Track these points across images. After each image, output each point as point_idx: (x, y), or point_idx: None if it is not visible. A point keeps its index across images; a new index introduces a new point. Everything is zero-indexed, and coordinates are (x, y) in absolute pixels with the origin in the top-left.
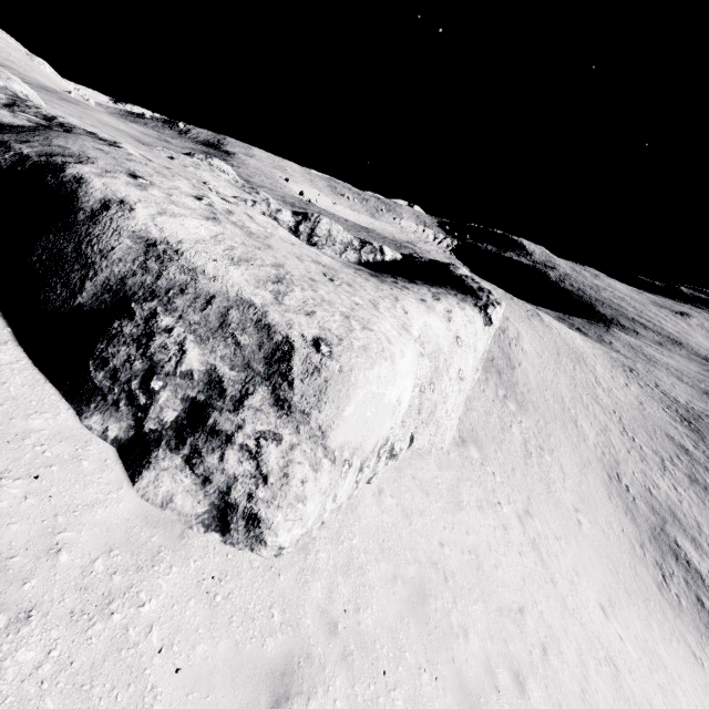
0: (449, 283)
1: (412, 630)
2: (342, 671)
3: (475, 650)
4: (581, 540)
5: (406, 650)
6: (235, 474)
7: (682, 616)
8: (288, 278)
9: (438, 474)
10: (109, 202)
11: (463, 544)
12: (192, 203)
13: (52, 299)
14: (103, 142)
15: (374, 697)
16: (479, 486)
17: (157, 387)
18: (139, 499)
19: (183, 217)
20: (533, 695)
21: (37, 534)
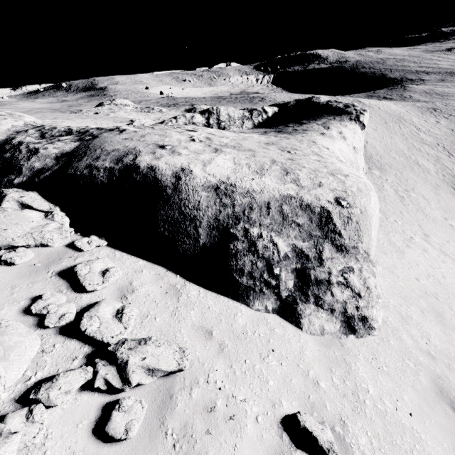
0: (322, 112)
1: (454, 336)
2: None
3: None
4: None
5: None
6: (343, 300)
7: None
8: (286, 167)
9: (377, 238)
10: (177, 174)
11: (422, 273)
12: (197, 146)
13: (187, 248)
14: (114, 132)
15: None
16: (396, 233)
17: (278, 272)
18: (310, 336)
19: (213, 160)
20: None
21: (303, 379)
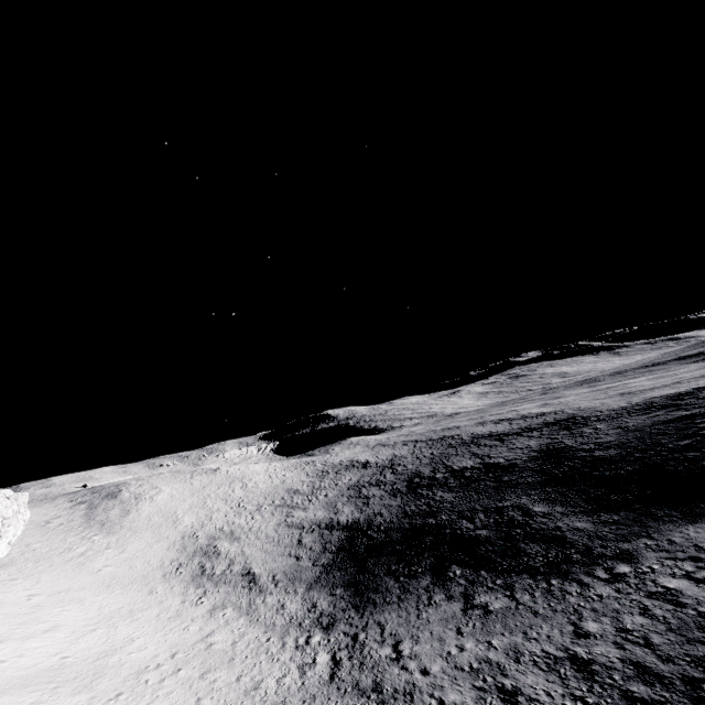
0: None
1: None
2: None
3: None
4: (83, 577)
5: None
6: None
7: (173, 580)
8: None
9: None
10: None
11: None
12: None
13: None
14: None
15: None
16: None
17: None
18: None
19: None
20: None
21: None
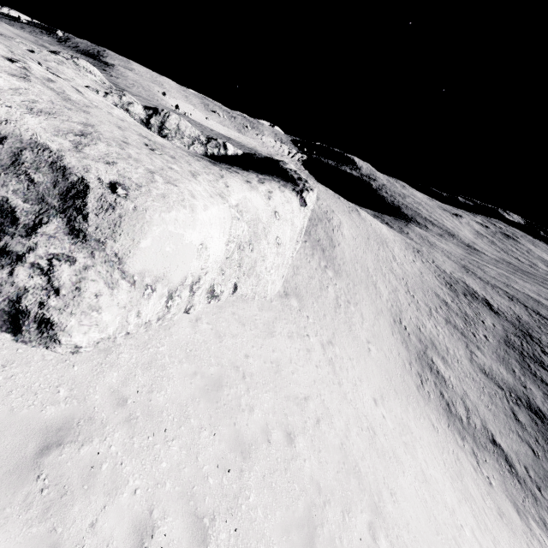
0: (276, 173)
1: (202, 406)
2: (124, 429)
3: (257, 419)
4: (368, 360)
5: (191, 417)
6: (25, 287)
7: (430, 404)
8: (95, 135)
9: (257, 313)
10: None
11: (267, 357)
12: None
13: None
14: None
15: (152, 444)
16: (293, 324)
17: None
18: None
19: None
20: (299, 445)
21: None
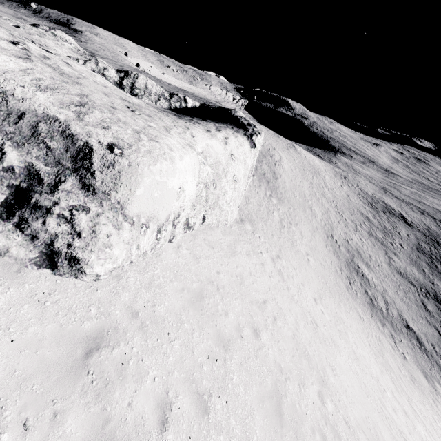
0: (229, 121)
1: (191, 313)
2: (139, 334)
3: (231, 321)
4: (308, 269)
5: (185, 323)
6: (56, 233)
7: (357, 300)
8: (90, 104)
9: (222, 238)
10: None
11: (233, 272)
12: (5, 45)
13: None
14: None
15: (160, 345)
16: (249, 244)
17: None
18: None
19: None
20: (263, 338)
21: None
